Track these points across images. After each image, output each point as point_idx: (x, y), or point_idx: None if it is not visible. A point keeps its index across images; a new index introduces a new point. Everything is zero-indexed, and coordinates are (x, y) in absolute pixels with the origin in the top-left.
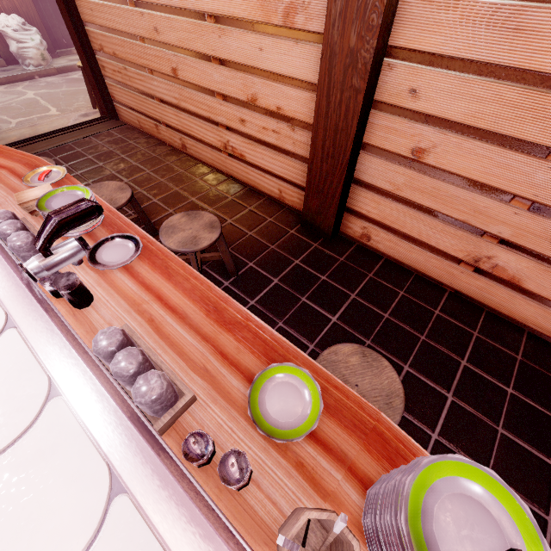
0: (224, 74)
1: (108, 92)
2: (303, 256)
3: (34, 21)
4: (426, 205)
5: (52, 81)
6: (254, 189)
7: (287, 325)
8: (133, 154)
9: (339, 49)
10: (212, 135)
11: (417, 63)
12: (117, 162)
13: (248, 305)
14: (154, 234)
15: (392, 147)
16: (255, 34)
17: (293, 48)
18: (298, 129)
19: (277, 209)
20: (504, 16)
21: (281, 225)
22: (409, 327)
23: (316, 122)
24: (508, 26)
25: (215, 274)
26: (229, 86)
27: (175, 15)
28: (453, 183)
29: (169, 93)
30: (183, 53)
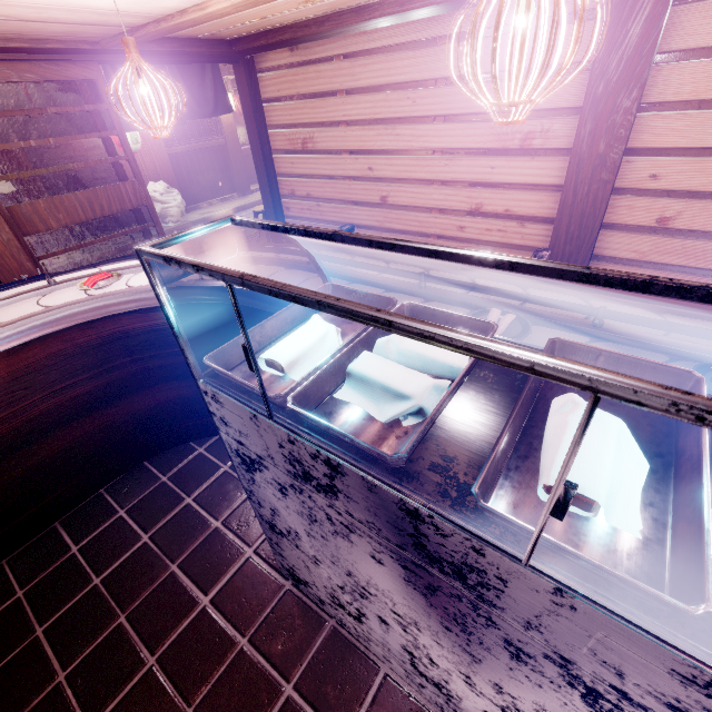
0: (445, 192)
1: None
2: None
3: (172, 185)
4: (676, 264)
5: None
6: None
7: None
8: None
9: (588, 156)
10: None
11: (655, 156)
12: None
13: None
14: None
15: (634, 222)
16: (487, 158)
17: (528, 163)
18: (528, 224)
19: None
20: None
21: None
22: None
23: (560, 213)
24: None
25: None
26: (450, 201)
27: (397, 156)
28: (702, 240)
29: (370, 218)
30: (399, 183)
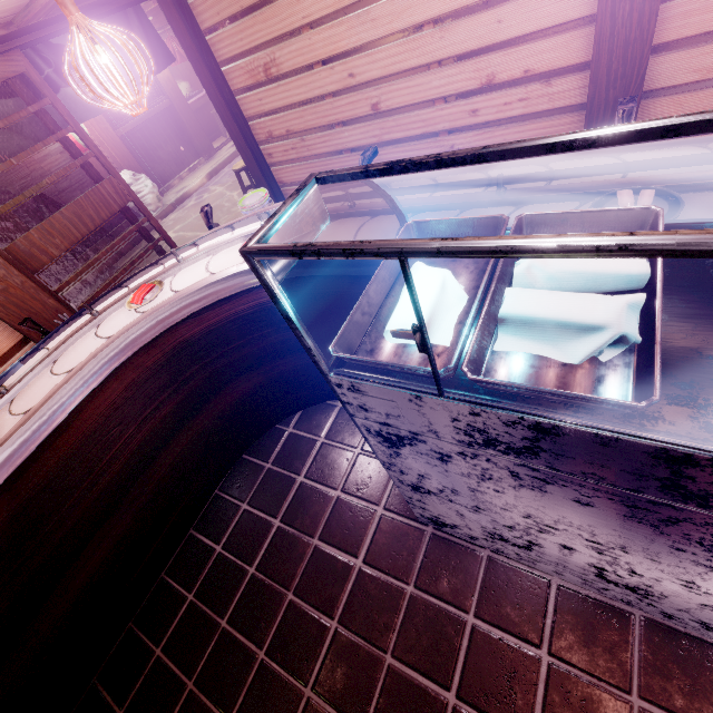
0: (447, 74)
1: (274, 180)
2: None
3: (136, 171)
4: None
5: (176, 217)
6: None
7: None
8: None
9: None
10: (427, 152)
11: None
12: None
13: None
14: None
15: (693, 31)
16: (491, 11)
17: None
18: (555, 80)
19: None
20: None
21: None
22: None
23: (596, 51)
24: None
25: None
26: (454, 83)
27: (379, 47)
28: None
29: (365, 136)
30: (389, 81)
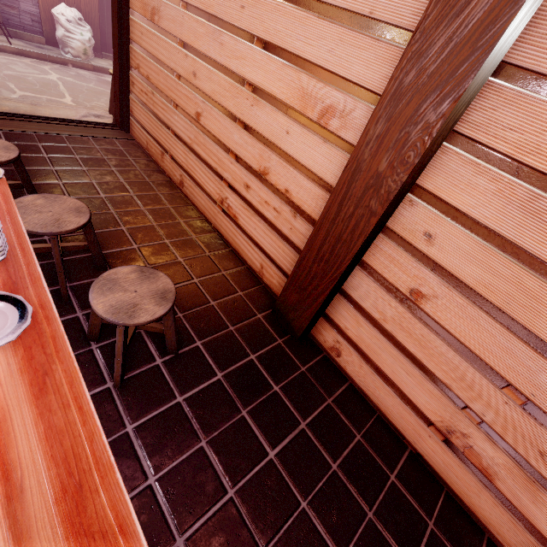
0: (244, 138)
1: (128, 105)
2: (262, 352)
3: (92, 22)
4: (410, 349)
5: (83, 74)
6: (236, 253)
7: (211, 448)
8: (125, 171)
9: (366, 167)
10: (213, 185)
11: (441, 212)
12: (104, 172)
13: (173, 401)
14: (101, 268)
15: (390, 277)
16: (286, 118)
17: (319, 145)
18: (300, 218)
19: (252, 284)
20: (542, 208)
21: (251, 304)
22: (357, 493)
23: (320, 222)
24: (545, 218)
25: (151, 343)
26: (245, 150)
27: (216, 70)
28: (445, 341)
29: (185, 131)
30: (212, 104)
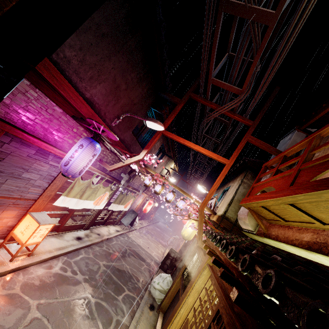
0: None
1: None
2: None
3: None
4: None
5: (137, 234)
6: None
7: None
8: None
9: None
10: None
11: None
12: None
13: None
14: None
15: None
16: None
17: None
18: None
19: None
20: None
21: None
22: None
23: None
24: None
25: None
26: None
27: None
28: None
29: None
30: None
